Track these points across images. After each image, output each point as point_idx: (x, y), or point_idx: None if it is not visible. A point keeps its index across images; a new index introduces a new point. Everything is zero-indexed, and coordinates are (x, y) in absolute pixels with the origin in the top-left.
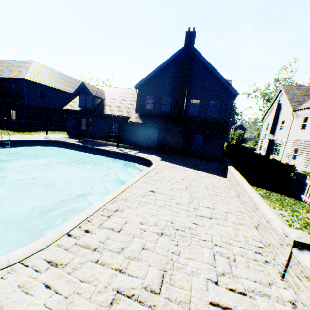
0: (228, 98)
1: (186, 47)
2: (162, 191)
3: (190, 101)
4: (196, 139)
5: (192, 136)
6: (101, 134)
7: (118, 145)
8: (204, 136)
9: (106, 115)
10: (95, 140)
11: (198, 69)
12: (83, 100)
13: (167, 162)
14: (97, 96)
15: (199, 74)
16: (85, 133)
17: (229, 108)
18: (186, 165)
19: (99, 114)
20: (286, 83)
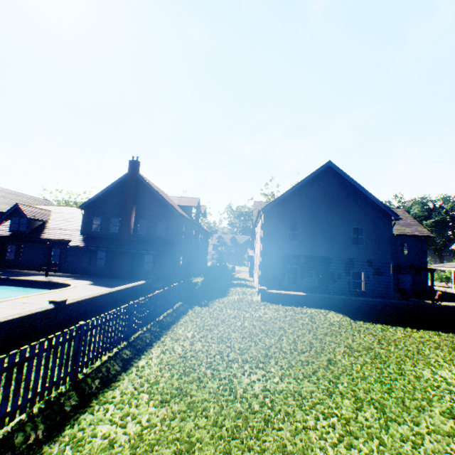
0: (174, 217)
1: (131, 172)
2: (37, 302)
3: (138, 221)
4: (149, 260)
5: (142, 257)
6: (36, 263)
7: (48, 273)
8: (155, 256)
9: (44, 239)
10: (26, 270)
11: (145, 192)
12: (15, 223)
13: (92, 285)
14: (35, 218)
15: (146, 196)
16: (14, 264)
17: (176, 227)
18: (113, 287)
19: (34, 238)
20: (273, 197)
